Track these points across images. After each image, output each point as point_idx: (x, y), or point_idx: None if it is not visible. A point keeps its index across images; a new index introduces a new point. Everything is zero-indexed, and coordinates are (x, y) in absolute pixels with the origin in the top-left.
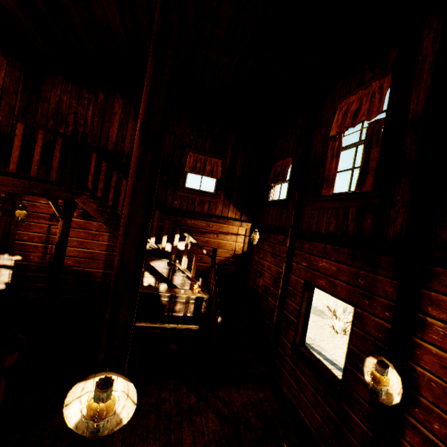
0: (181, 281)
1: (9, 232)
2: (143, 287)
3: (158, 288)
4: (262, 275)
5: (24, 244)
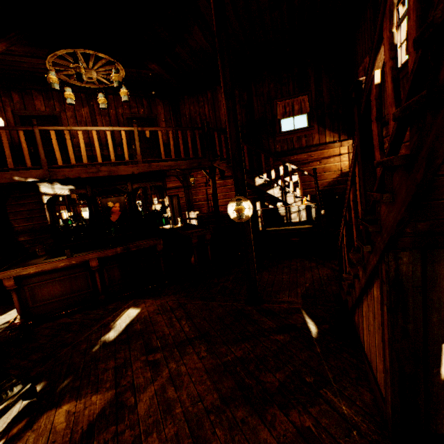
0: (293, 200)
1: (189, 199)
2: (266, 208)
3: (276, 206)
4: None
5: (198, 204)
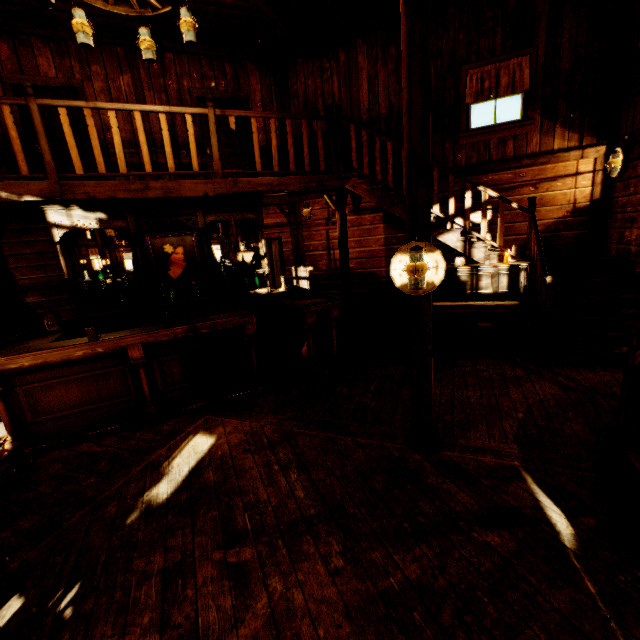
0: (484, 255)
1: (298, 246)
2: None
3: (452, 264)
4: (636, 220)
5: (312, 255)
